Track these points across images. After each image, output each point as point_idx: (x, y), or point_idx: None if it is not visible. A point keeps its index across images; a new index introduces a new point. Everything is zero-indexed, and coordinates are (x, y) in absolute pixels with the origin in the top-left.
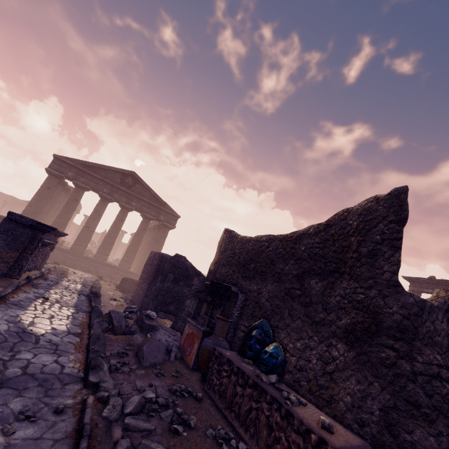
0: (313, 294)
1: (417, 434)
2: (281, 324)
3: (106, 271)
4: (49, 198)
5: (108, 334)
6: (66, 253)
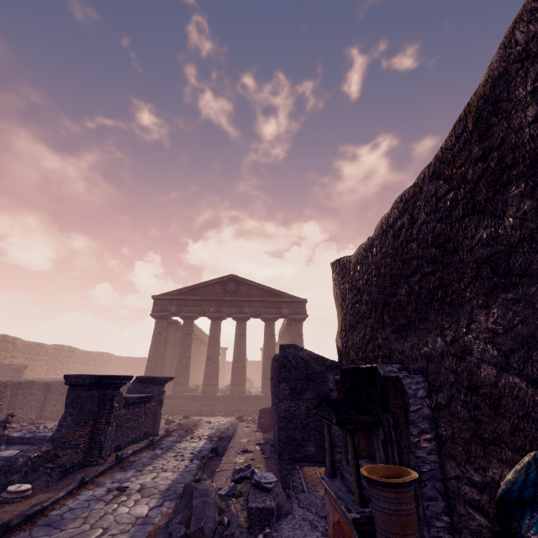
0: None
1: None
2: None
3: (249, 405)
4: (167, 344)
5: None
6: (199, 399)
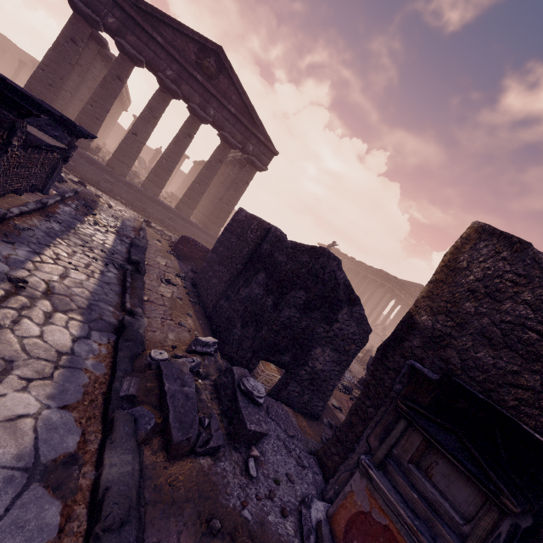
0: None
1: None
2: None
3: (157, 212)
4: (76, 64)
5: (152, 453)
6: (101, 169)
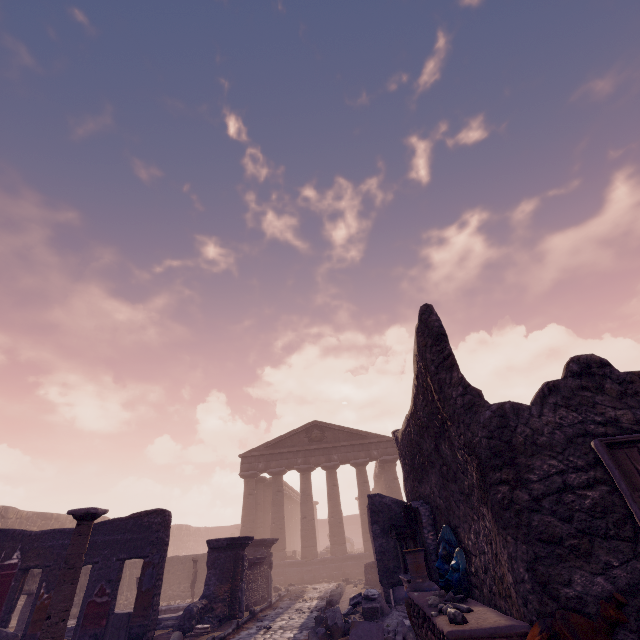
0: (450, 461)
1: (578, 582)
2: (456, 520)
3: (353, 567)
4: (257, 505)
5: None
6: (300, 566)
